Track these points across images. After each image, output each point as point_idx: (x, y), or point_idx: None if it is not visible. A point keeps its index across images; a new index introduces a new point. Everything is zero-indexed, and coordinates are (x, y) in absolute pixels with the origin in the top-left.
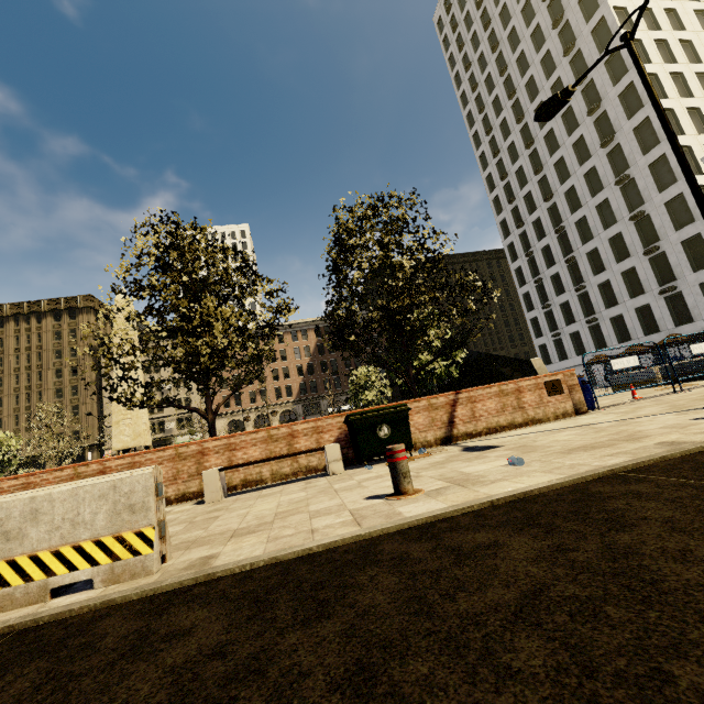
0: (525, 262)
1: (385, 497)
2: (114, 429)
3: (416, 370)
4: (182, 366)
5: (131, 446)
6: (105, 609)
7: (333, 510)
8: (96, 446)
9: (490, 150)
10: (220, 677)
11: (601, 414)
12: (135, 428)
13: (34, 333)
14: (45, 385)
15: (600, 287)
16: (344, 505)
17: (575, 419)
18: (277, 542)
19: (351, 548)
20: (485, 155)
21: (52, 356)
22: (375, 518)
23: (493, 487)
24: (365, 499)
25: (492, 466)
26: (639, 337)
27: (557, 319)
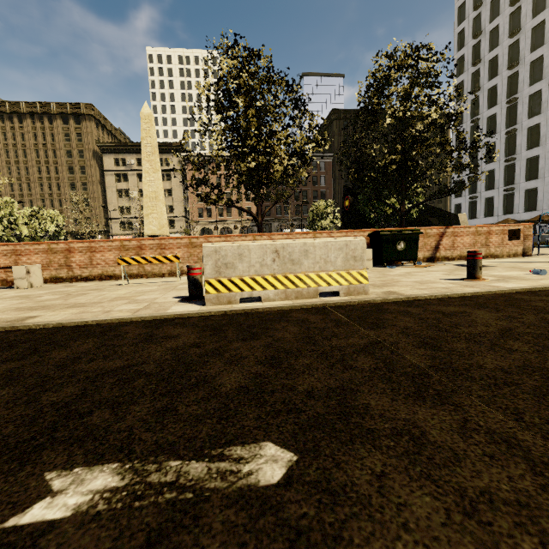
0: (468, 128)
1: (462, 279)
2: (145, 220)
3: (389, 208)
4: (243, 178)
5: (157, 234)
6: (369, 304)
7: (431, 282)
8: (103, 231)
9: (472, 1)
10: (538, 322)
11: (546, 257)
12: (160, 221)
13: (48, 133)
14: (61, 178)
15: (527, 161)
16: (432, 281)
17: (527, 258)
18: (429, 290)
19: (493, 296)
20: (465, 7)
21: (64, 155)
22: (483, 286)
23: (547, 281)
24: (444, 280)
25: (516, 274)
26: (544, 209)
27: (479, 184)
